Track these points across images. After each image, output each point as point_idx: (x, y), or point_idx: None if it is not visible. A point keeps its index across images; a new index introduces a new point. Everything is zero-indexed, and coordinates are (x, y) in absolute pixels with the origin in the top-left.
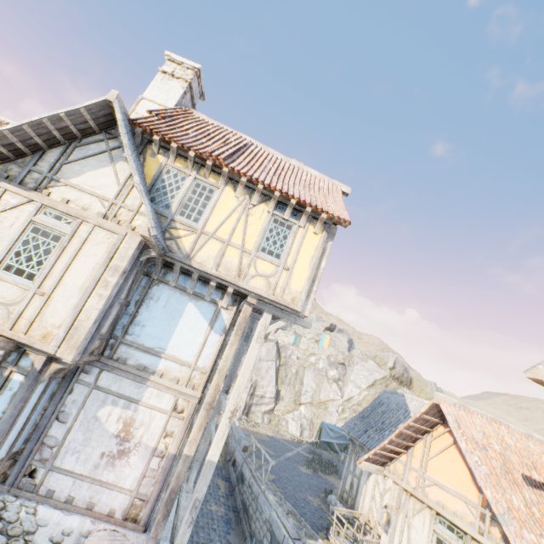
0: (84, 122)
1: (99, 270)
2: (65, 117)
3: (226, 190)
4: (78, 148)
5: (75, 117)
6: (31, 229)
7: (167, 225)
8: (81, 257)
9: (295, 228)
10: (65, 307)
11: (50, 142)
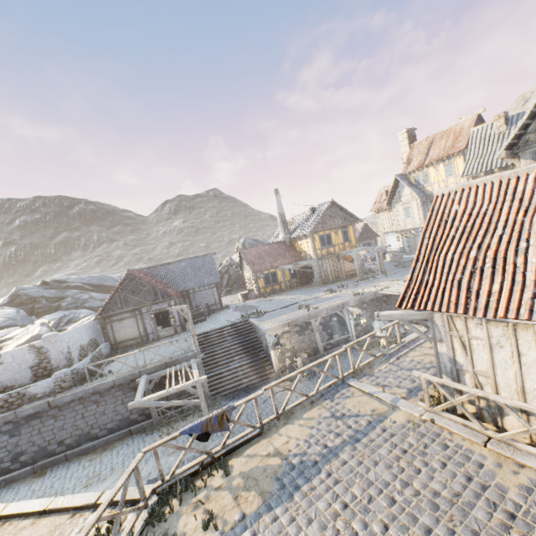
0: (395, 184)
1: (417, 209)
2: (392, 187)
3: (429, 169)
4: (399, 188)
5: (393, 185)
6: (404, 209)
7: (423, 189)
8: (413, 208)
9: (452, 163)
10: (417, 218)
11: (394, 191)
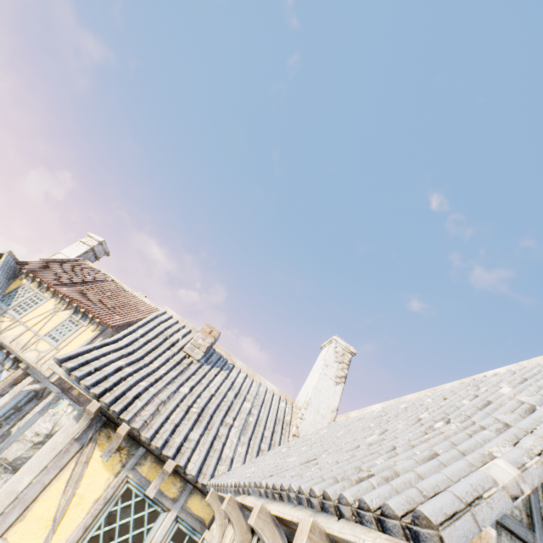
0: None
1: None
2: None
3: (51, 300)
4: None
5: None
6: None
7: (0, 314)
8: None
9: (80, 326)
10: None
11: None
